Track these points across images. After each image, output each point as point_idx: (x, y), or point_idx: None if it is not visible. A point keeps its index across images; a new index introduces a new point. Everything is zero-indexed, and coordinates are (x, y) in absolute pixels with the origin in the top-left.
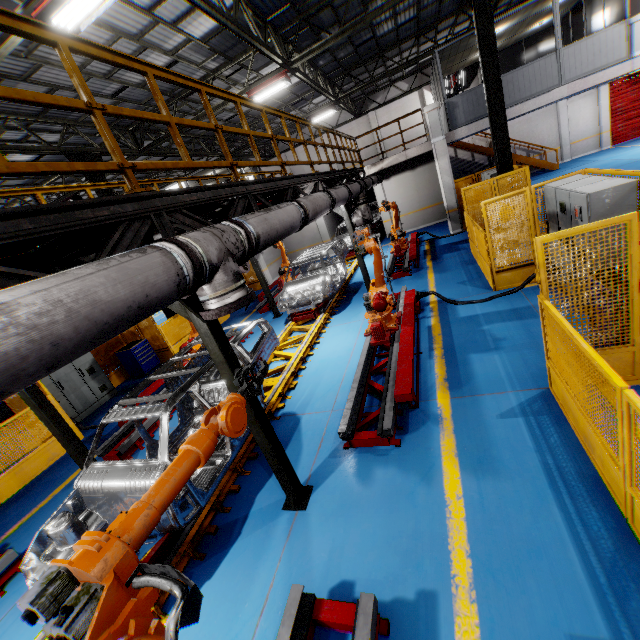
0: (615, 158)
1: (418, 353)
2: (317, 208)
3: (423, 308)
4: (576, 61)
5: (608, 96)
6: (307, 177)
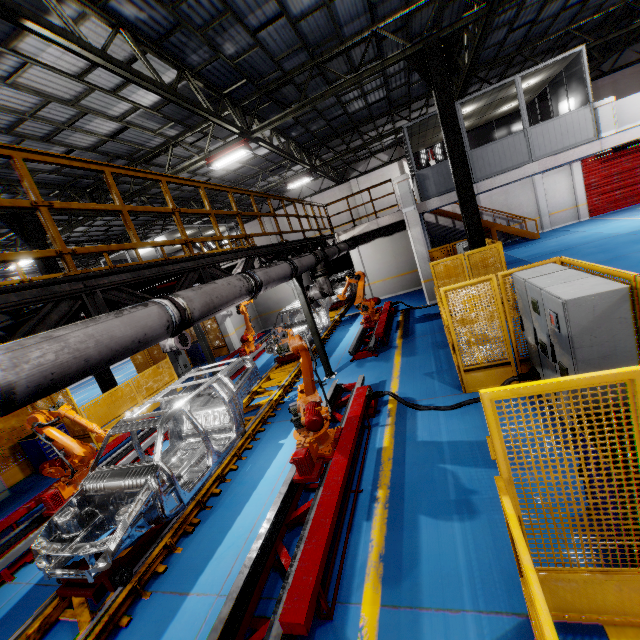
0: (595, 230)
1: (356, 492)
2: (216, 300)
3: (379, 409)
4: (545, 139)
5: (581, 172)
6: (233, 254)
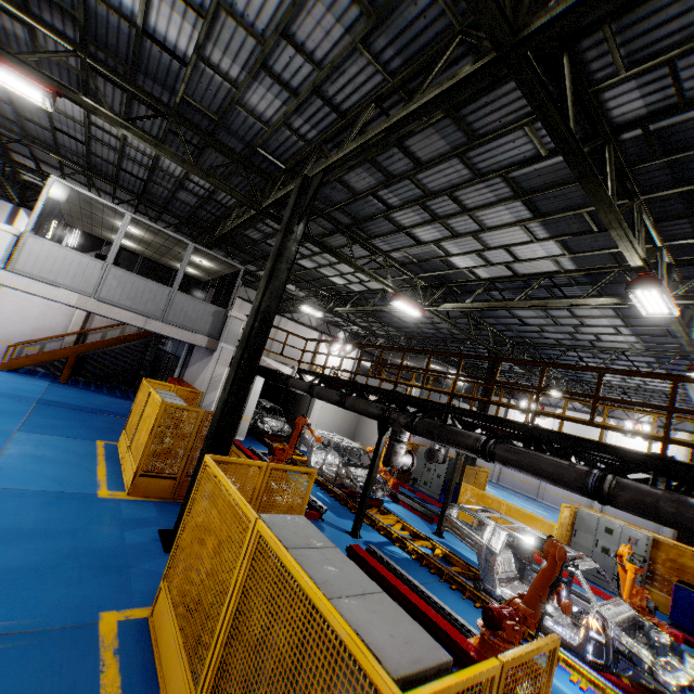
0: None
1: None
2: None
3: None
4: None
5: None
6: None
